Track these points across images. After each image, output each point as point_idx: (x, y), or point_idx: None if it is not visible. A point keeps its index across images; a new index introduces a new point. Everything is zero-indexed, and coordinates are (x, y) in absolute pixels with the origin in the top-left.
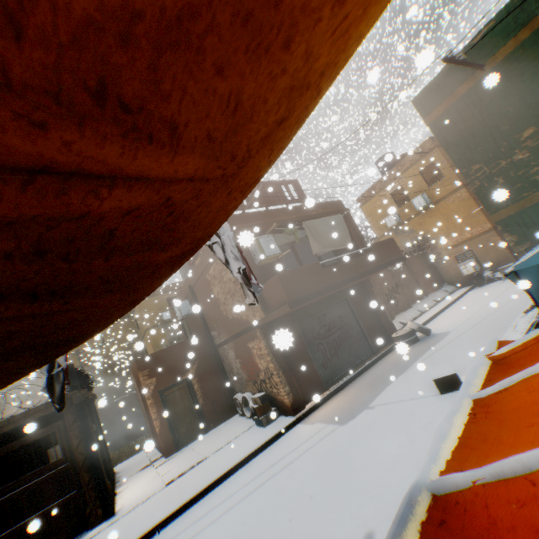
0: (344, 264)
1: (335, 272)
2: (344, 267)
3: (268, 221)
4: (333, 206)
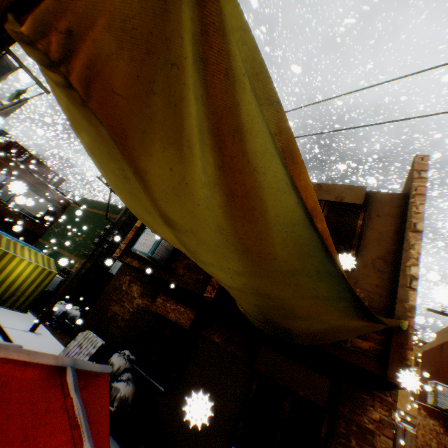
0: (15, 212)
1: (4, 209)
2: (13, 213)
3: (22, 174)
4: (67, 203)
